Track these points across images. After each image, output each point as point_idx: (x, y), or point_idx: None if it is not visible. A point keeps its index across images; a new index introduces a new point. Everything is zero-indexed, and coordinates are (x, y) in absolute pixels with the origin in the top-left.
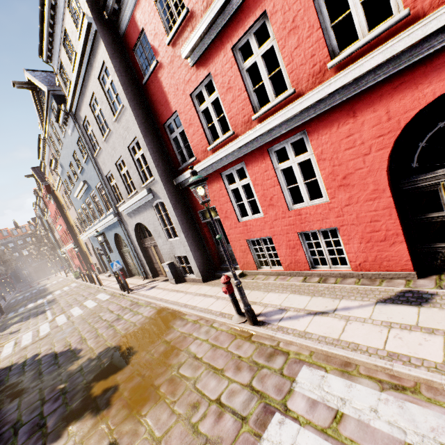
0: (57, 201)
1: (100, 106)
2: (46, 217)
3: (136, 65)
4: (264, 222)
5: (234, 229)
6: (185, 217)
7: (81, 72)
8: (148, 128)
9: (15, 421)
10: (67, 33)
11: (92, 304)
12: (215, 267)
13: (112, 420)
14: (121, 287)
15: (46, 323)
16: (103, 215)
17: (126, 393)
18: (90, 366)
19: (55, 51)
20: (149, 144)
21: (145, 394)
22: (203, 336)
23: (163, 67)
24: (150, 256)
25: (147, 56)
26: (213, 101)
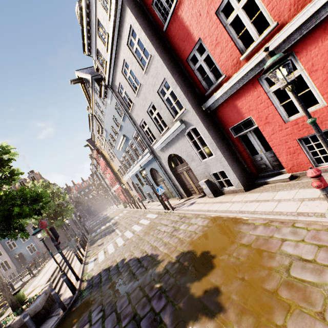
0: (104, 158)
1: (130, 68)
2: (99, 171)
3: (155, 17)
4: (327, 111)
5: (278, 132)
6: (217, 136)
7: (113, 48)
8: (173, 68)
9: (132, 313)
10: (99, 22)
11: (146, 222)
12: (253, 176)
13: (239, 326)
14: (165, 207)
15: (119, 237)
16: (139, 157)
17: (235, 297)
18: (175, 269)
19: (92, 43)
20: (177, 80)
21: (262, 300)
22: (292, 237)
23: (182, 3)
24: (182, 180)
25: (164, 3)
26: (243, 5)
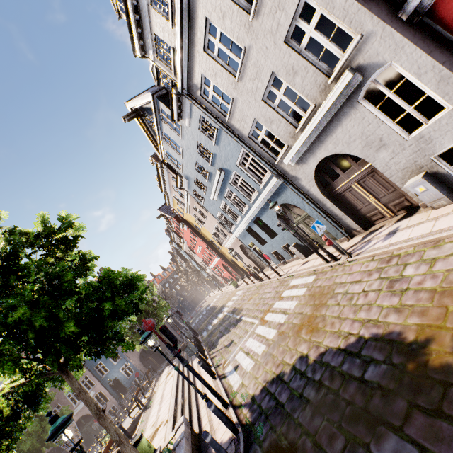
0: (189, 226)
1: (220, 27)
2: (183, 248)
3: None
4: None
5: None
6: (452, 61)
7: (182, 9)
8: None
9: None
10: None
11: (299, 291)
12: None
13: None
14: (328, 257)
15: (259, 326)
16: (252, 196)
17: None
18: None
19: (145, 31)
20: None
21: None
22: None
23: None
24: (348, 203)
25: None
26: None
